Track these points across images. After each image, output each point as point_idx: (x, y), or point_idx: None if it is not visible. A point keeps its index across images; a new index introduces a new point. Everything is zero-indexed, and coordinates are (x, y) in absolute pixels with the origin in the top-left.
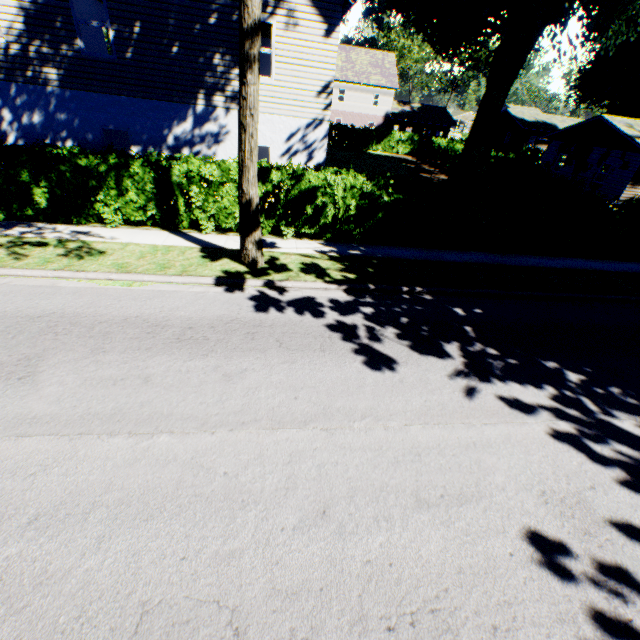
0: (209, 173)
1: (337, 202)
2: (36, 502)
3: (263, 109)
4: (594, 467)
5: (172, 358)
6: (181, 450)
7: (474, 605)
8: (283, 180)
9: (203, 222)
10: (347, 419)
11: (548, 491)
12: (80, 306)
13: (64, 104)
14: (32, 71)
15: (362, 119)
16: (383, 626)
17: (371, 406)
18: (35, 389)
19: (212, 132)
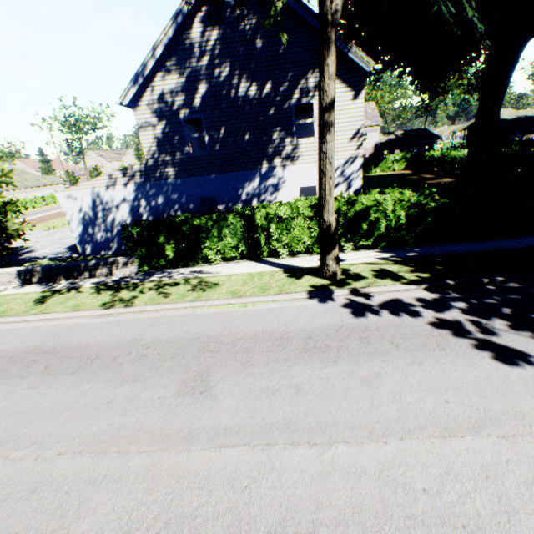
0: (283, 213)
1: (387, 215)
2: (261, 517)
3: (309, 160)
4: None
5: (308, 366)
6: (364, 461)
7: None
8: (340, 207)
9: (279, 250)
10: (519, 424)
11: None
12: (217, 327)
13: (176, 188)
14: (159, 173)
15: None
16: None
17: None
18: (215, 401)
19: (273, 184)
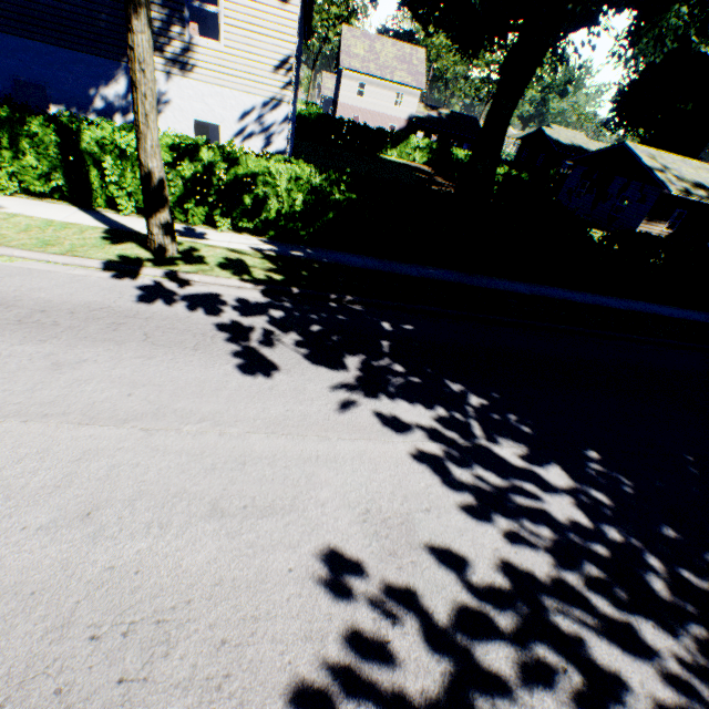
0: (125, 143)
1: (282, 195)
2: None
3: (211, 79)
4: (442, 490)
5: None
6: None
7: (214, 618)
8: (216, 161)
9: (121, 201)
10: (180, 421)
11: (374, 510)
12: None
13: None
14: None
15: (383, 120)
16: (87, 635)
17: (218, 410)
18: None
19: None
